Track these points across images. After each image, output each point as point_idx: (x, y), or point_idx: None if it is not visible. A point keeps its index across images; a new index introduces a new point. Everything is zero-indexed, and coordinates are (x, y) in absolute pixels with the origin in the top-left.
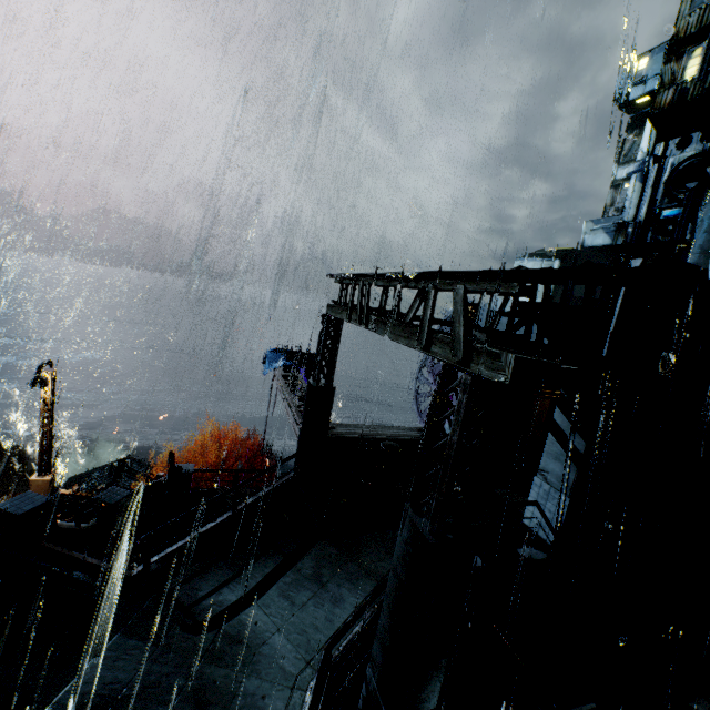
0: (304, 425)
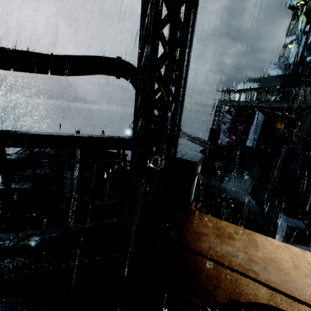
0: (210, 142)
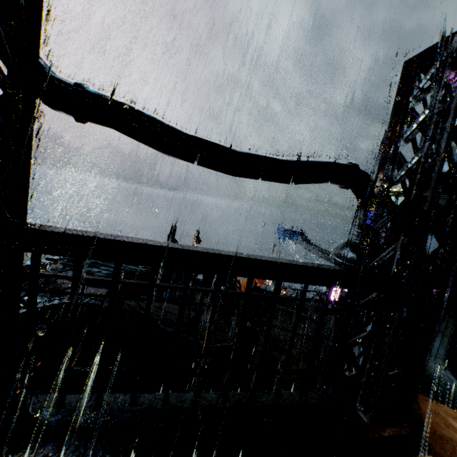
0: None
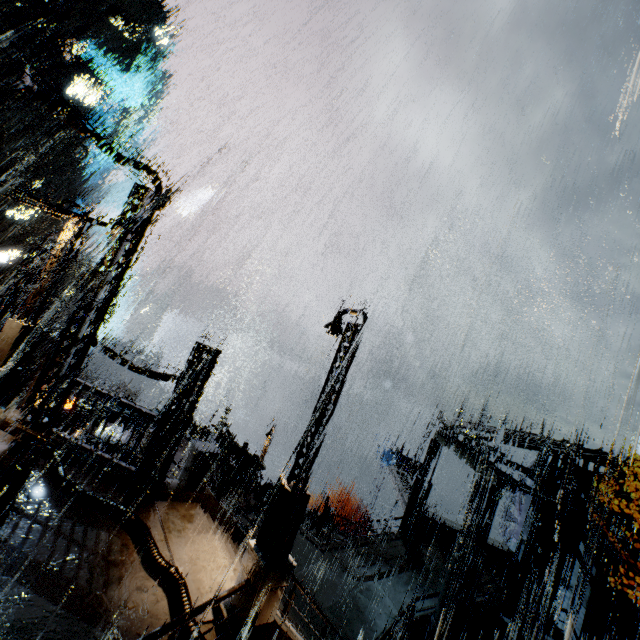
0: (410, 501)
